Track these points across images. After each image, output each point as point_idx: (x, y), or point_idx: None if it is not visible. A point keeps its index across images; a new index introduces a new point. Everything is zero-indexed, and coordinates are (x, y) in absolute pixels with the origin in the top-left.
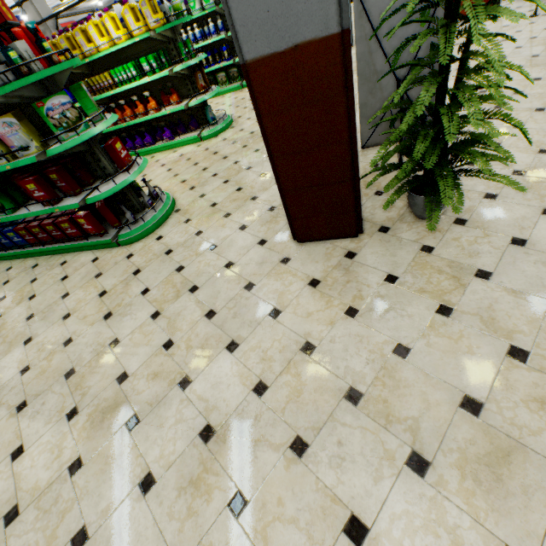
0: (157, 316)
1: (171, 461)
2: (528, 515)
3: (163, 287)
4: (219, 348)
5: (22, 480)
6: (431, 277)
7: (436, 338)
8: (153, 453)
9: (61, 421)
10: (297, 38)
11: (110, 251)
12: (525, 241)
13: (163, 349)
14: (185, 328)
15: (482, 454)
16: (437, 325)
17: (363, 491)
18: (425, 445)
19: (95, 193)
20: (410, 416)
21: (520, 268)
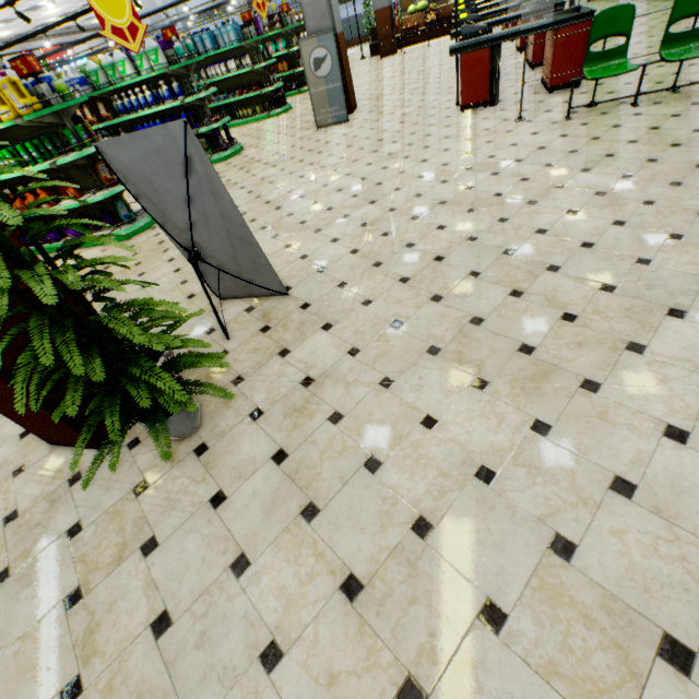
0: None
1: None
2: None
3: None
4: None
5: None
6: (107, 538)
7: (31, 643)
8: None
9: None
10: None
11: None
12: (223, 500)
13: None
14: None
15: None
16: (49, 622)
17: None
18: None
19: None
20: None
21: (186, 544)
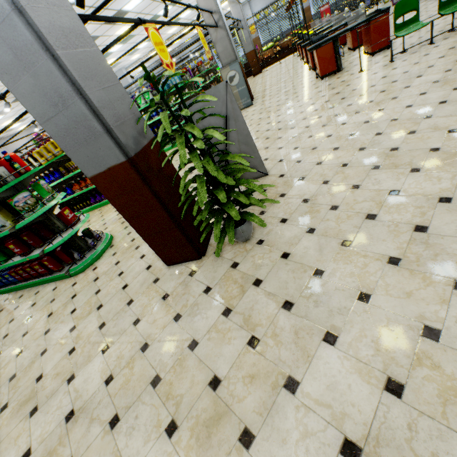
0: (73, 330)
1: (44, 438)
2: None
3: (84, 307)
4: (98, 351)
5: None
6: (229, 287)
7: (215, 333)
8: (37, 433)
9: None
10: (108, 165)
11: (65, 281)
12: (289, 255)
13: (68, 354)
14: (85, 338)
15: (207, 418)
16: (219, 323)
17: (136, 451)
18: (180, 415)
19: (50, 245)
20: (180, 394)
21: (279, 275)
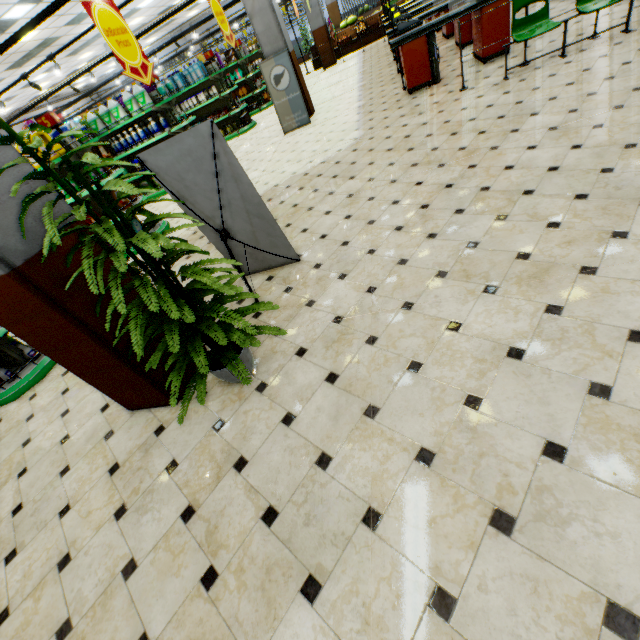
0: None
1: None
2: None
3: (1, 469)
4: (0, 558)
5: None
6: (201, 466)
7: (163, 552)
8: None
9: None
10: None
11: None
12: (293, 418)
13: None
14: None
15: None
16: (172, 534)
17: None
18: None
19: None
20: None
21: (272, 456)
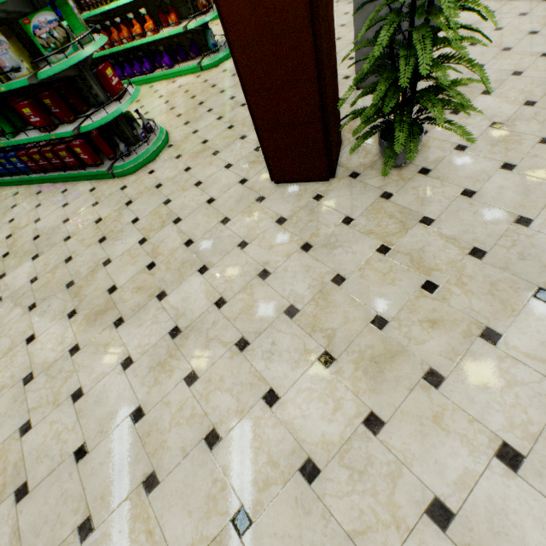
0: (144, 242)
1: (145, 350)
2: (393, 394)
3: (151, 218)
4: (192, 271)
5: (35, 357)
6: (381, 221)
7: (369, 271)
8: (133, 344)
9: (64, 318)
10: None
11: (106, 182)
12: (474, 193)
13: (146, 269)
14: (166, 254)
15: (375, 355)
16: (373, 261)
17: (282, 375)
18: (335, 348)
19: (88, 121)
20: (331, 328)
21: (460, 217)
